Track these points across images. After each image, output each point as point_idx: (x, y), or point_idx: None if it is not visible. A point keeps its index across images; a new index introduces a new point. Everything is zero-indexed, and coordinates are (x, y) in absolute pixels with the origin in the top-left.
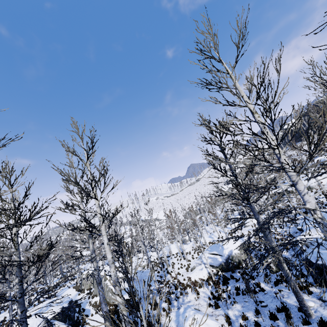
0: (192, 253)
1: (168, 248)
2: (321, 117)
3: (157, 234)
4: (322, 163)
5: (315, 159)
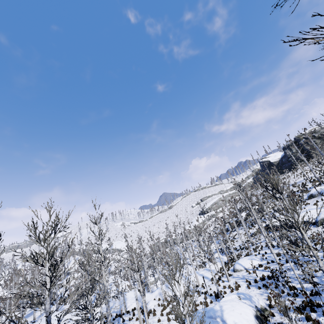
0: (159, 314)
1: (122, 298)
2: (302, 151)
3: (104, 279)
4: (323, 194)
5: (309, 189)
